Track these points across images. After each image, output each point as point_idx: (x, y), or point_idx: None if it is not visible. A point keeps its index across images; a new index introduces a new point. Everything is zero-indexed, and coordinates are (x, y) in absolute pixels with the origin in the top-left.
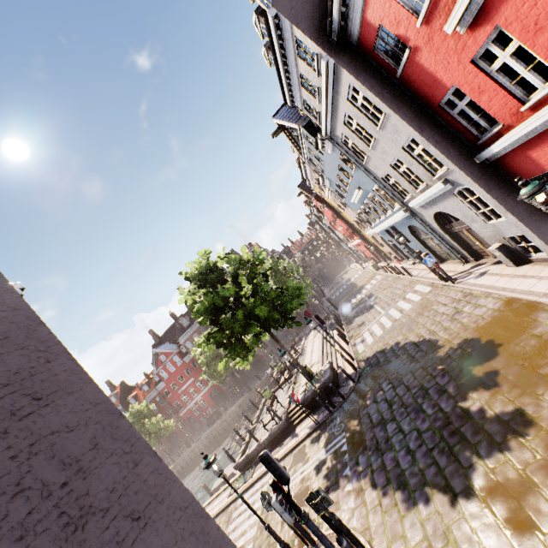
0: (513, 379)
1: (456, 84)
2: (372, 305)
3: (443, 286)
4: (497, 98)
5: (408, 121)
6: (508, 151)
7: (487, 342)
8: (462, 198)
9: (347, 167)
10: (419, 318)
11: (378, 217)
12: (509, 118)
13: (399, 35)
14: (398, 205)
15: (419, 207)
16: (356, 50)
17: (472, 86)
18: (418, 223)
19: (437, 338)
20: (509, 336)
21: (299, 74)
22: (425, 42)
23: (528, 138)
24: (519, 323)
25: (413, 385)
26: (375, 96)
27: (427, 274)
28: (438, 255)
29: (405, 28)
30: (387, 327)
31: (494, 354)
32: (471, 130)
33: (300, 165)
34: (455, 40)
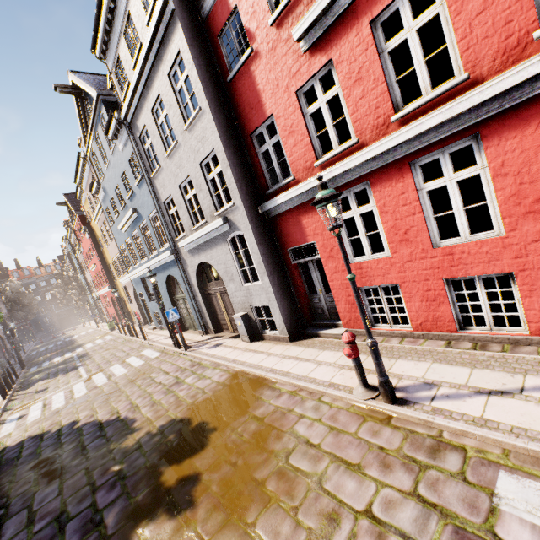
0: (218, 491)
1: (275, 114)
2: (77, 366)
3: (174, 353)
4: (301, 145)
5: (220, 129)
6: (288, 208)
7: (200, 424)
8: (233, 248)
9: (132, 176)
10: (129, 386)
11: (141, 257)
12: (301, 172)
13: (249, 29)
14: (168, 244)
15: (188, 252)
16: (202, 27)
17: (287, 122)
18: (179, 272)
19: (136, 416)
20: (228, 416)
21: (128, 13)
22: (268, 49)
23: (309, 198)
24: (242, 400)
25: (47, 511)
26: (200, 79)
27: (164, 339)
28: (183, 322)
29: (257, 23)
30: (77, 396)
31: (203, 445)
32: (266, 177)
33: (78, 160)
34: (294, 60)
